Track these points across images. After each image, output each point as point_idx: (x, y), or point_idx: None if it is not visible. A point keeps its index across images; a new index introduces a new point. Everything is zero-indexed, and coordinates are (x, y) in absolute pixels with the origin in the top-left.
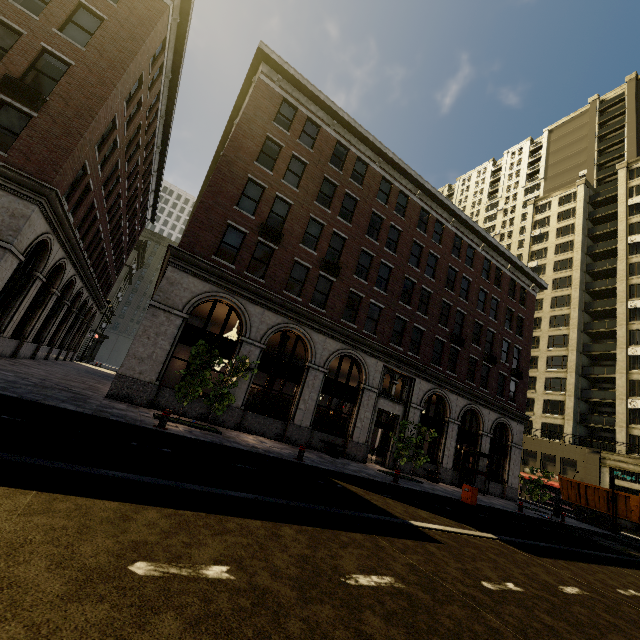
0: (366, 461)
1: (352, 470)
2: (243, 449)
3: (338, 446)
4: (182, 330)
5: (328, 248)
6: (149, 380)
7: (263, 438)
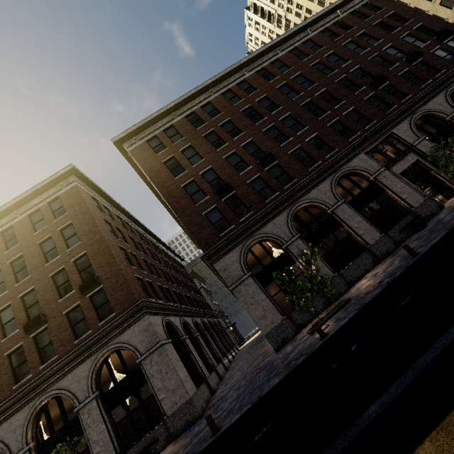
0: (442, 205)
1: (452, 218)
2: (379, 292)
3: (414, 221)
4: (257, 281)
5: (251, 156)
6: (280, 321)
7: (369, 273)
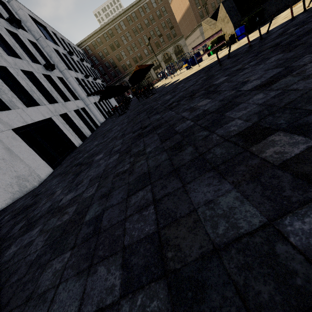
0: None
1: None
2: None
3: None
4: None
5: None
6: None
7: None
